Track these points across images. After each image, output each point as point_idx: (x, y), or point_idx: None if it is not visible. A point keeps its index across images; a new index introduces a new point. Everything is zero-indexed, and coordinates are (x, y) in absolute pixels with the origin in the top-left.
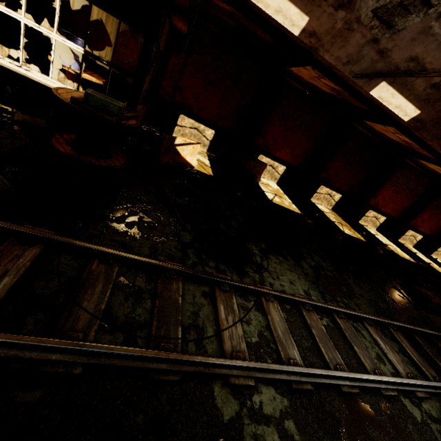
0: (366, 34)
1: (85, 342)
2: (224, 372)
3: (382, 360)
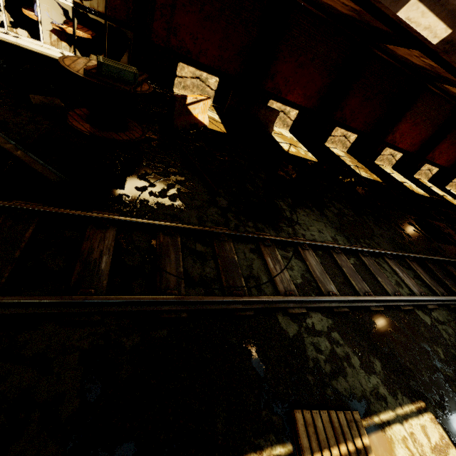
0: None
1: (181, 296)
2: (283, 306)
3: (400, 285)
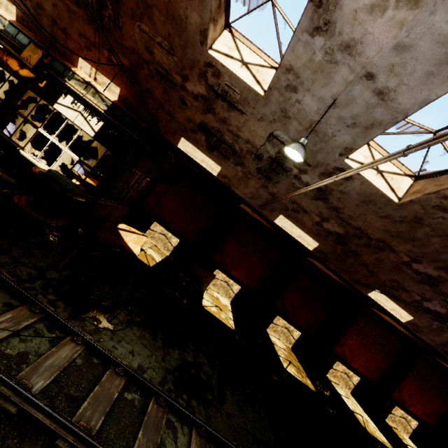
0: (258, 181)
1: None
2: None
3: None
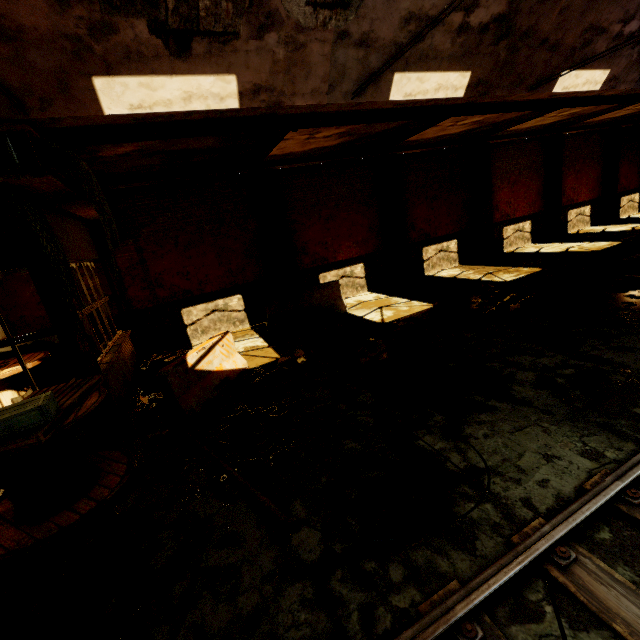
0: (323, 37)
1: None
2: None
3: None
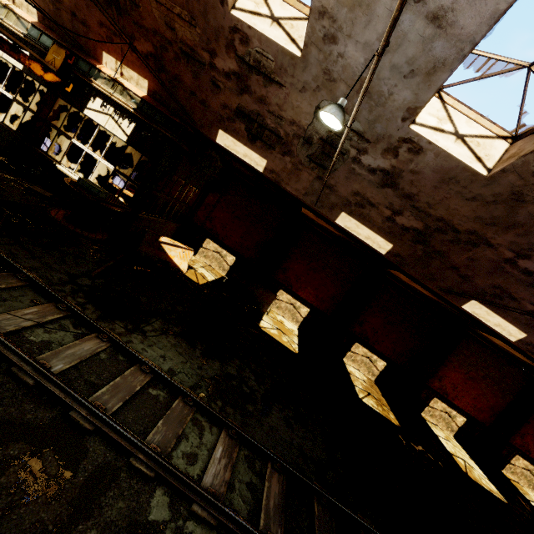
0: (311, 173)
1: None
2: None
3: (193, 461)
